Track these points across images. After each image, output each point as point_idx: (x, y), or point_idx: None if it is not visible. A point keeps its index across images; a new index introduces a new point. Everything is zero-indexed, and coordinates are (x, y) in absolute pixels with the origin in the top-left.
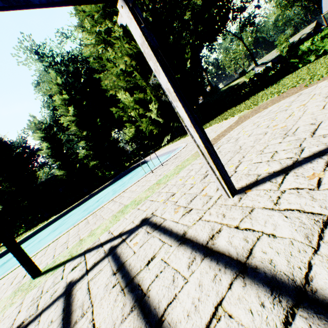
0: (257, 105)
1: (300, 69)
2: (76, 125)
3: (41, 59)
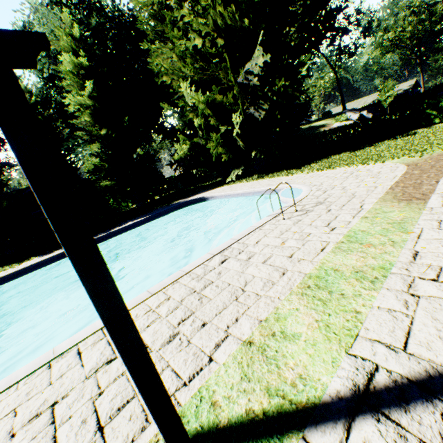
0: (431, 154)
1: (441, 125)
2: (90, 114)
3: None
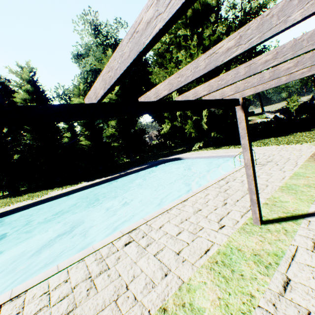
0: None
1: None
2: None
3: (95, 35)
